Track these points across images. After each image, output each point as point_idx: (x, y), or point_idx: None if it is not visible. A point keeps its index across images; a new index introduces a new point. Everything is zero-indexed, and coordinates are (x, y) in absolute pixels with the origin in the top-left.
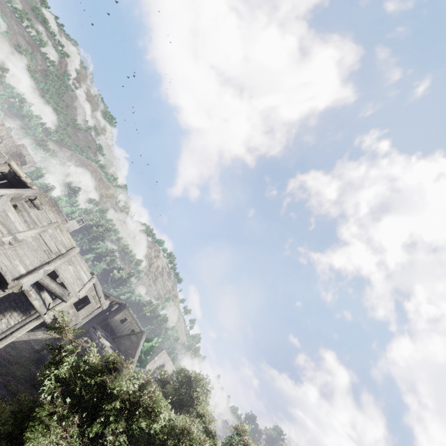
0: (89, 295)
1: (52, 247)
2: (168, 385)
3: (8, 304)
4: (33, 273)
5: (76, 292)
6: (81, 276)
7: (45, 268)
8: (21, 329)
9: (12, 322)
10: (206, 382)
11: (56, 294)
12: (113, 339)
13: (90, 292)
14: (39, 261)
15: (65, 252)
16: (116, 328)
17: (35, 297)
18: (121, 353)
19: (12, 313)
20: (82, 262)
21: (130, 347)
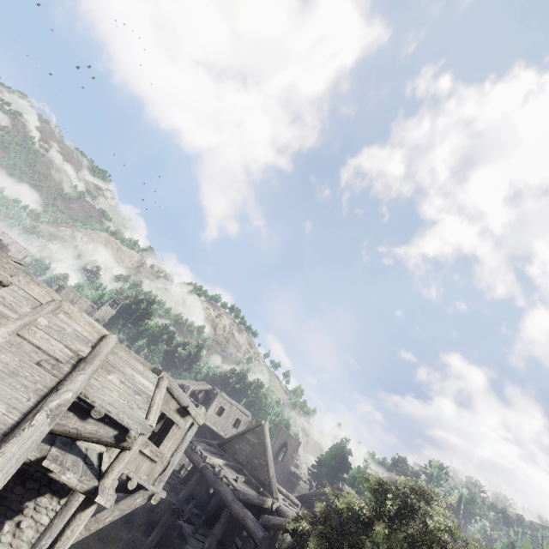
0: (167, 411)
1: (57, 350)
2: (376, 526)
3: (22, 490)
4: (15, 434)
5: (141, 421)
6: (138, 385)
7: (51, 405)
8: (59, 543)
9: (44, 518)
10: (438, 494)
11: (103, 442)
12: (220, 447)
13: (166, 405)
14: (32, 394)
15: (89, 352)
16: (215, 425)
17: (59, 470)
18: (244, 467)
19: (35, 502)
20: (131, 358)
21: (253, 454)
